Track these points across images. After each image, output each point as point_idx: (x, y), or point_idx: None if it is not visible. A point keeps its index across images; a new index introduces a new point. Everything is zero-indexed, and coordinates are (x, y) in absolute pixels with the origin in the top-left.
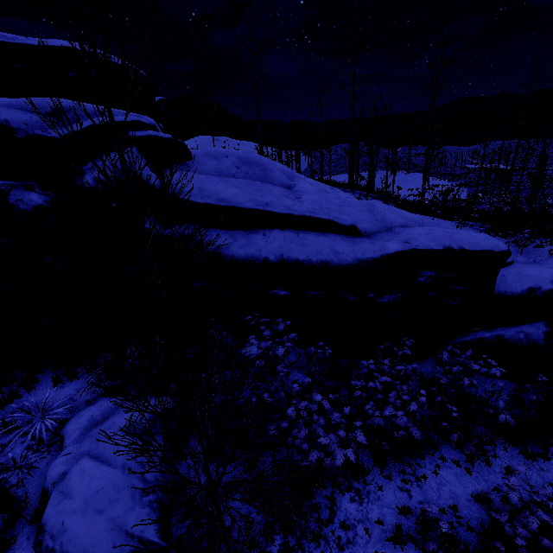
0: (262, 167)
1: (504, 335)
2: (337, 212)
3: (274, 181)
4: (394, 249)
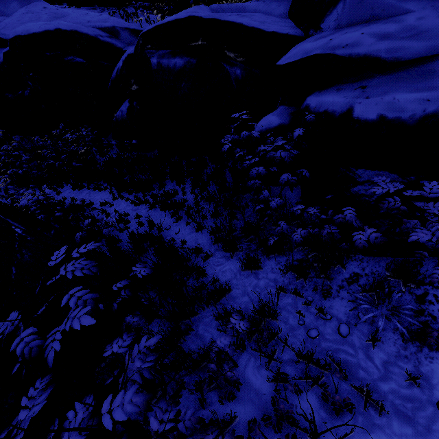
0: (4, 1)
1: (116, 115)
2: (10, 30)
3: (8, 12)
4: (3, 51)
